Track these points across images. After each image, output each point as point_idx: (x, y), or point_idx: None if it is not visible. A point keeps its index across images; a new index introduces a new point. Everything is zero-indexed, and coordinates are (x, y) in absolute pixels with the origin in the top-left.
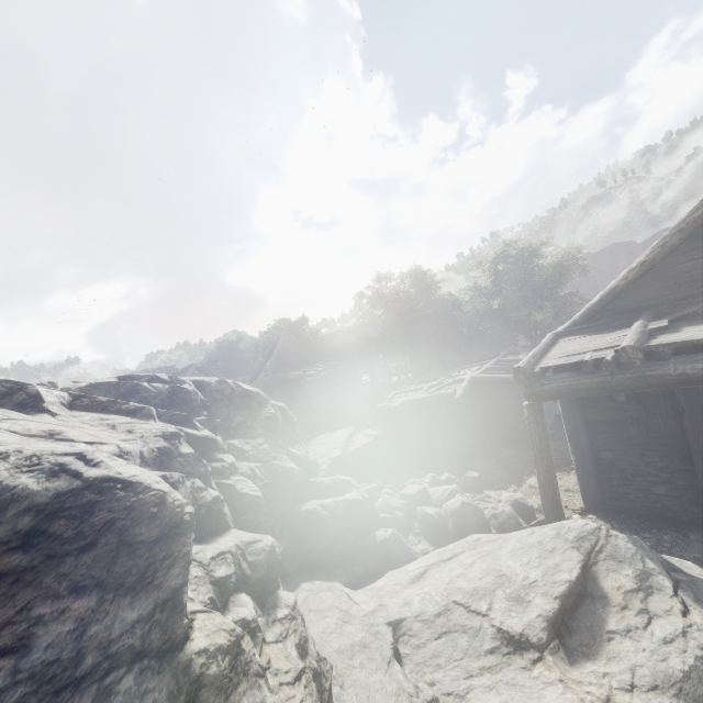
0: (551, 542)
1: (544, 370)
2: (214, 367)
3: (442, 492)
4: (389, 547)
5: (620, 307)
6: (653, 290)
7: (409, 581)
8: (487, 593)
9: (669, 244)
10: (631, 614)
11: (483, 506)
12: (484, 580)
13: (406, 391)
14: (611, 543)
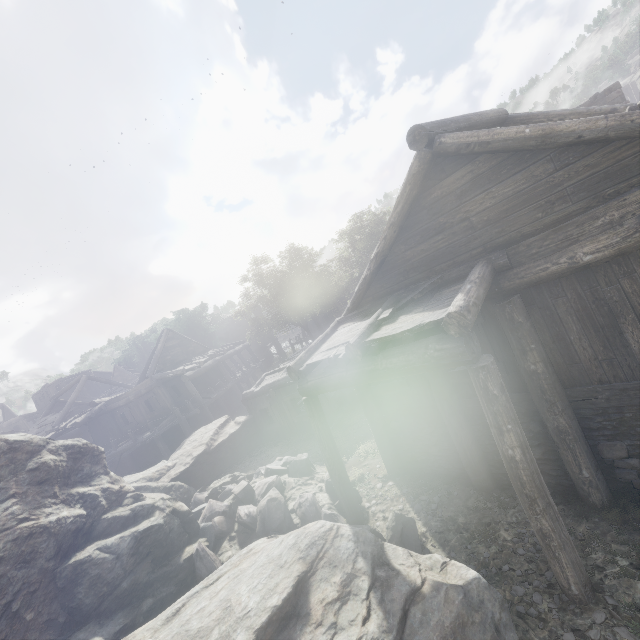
0: (287, 554)
1: (310, 366)
2: (126, 366)
3: (262, 487)
4: (194, 564)
5: (374, 293)
6: (392, 277)
7: (163, 622)
8: (205, 635)
9: (388, 237)
10: (320, 632)
11: (302, 492)
12: (212, 616)
13: (273, 372)
14: (334, 545)
